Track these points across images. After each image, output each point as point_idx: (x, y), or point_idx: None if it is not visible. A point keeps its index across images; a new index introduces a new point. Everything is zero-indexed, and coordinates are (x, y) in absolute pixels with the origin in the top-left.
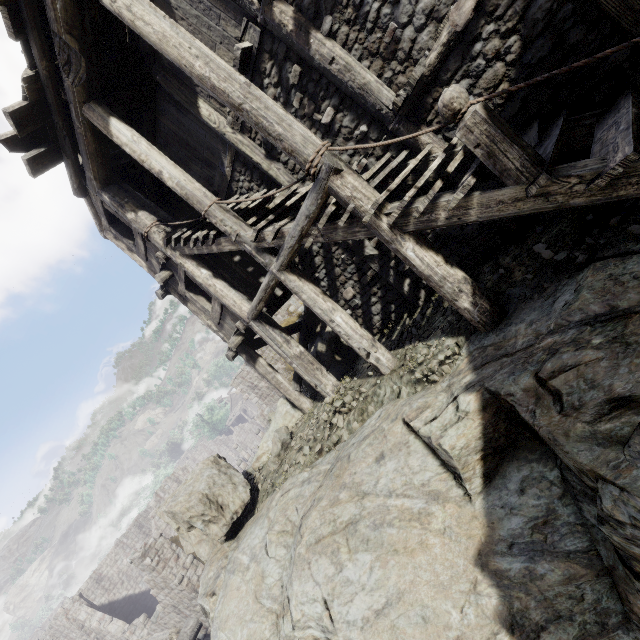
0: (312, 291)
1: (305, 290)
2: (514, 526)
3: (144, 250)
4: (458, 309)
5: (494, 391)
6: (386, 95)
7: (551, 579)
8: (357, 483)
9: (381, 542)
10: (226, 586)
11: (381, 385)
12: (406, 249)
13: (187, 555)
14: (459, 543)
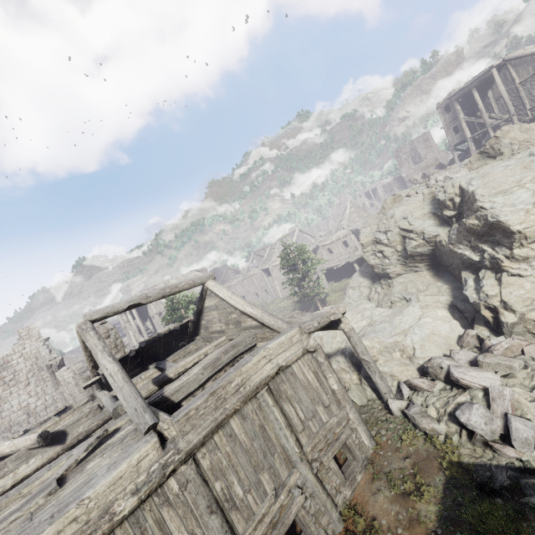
0: (493, 134)
1: (491, 133)
2: None
3: (449, 116)
4: None
5: None
6: (528, 106)
7: None
8: None
9: None
10: None
11: None
12: None
13: None
14: None
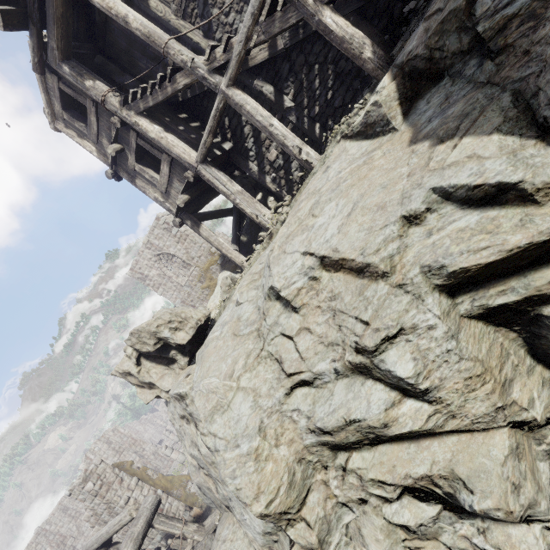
0: (254, 102)
1: (249, 101)
2: (429, 114)
3: (96, 128)
4: (364, 63)
5: (399, 64)
6: None
7: (458, 109)
8: (312, 191)
9: (340, 191)
10: (202, 357)
11: (313, 169)
12: (326, 17)
13: (131, 478)
14: (396, 149)
